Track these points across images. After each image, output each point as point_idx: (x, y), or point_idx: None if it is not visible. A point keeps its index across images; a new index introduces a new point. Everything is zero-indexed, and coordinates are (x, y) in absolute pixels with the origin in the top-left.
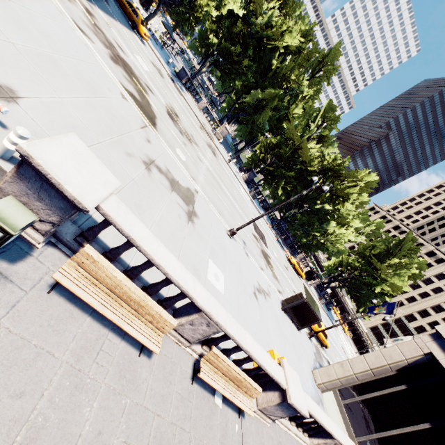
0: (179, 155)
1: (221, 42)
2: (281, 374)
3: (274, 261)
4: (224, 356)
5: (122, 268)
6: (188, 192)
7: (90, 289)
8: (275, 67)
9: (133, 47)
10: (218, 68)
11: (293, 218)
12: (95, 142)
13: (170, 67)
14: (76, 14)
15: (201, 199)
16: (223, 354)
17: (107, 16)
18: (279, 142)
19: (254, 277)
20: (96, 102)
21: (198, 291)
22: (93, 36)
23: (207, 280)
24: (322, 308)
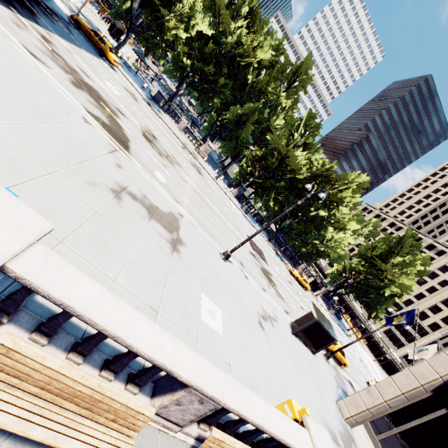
0: (159, 178)
1: (194, 63)
2: (306, 440)
3: (276, 278)
4: (229, 437)
5: (71, 339)
6: (170, 217)
7: (1, 399)
8: (251, 81)
9: (101, 73)
10: (195, 89)
11: (289, 228)
12: (42, 174)
13: (146, 91)
14: (27, 40)
15: (187, 223)
16: (228, 429)
17: (69, 44)
18: (264, 154)
19: (257, 303)
20: (48, 128)
21: (181, 358)
22: (50, 62)
23: (201, 322)
24: (332, 319)
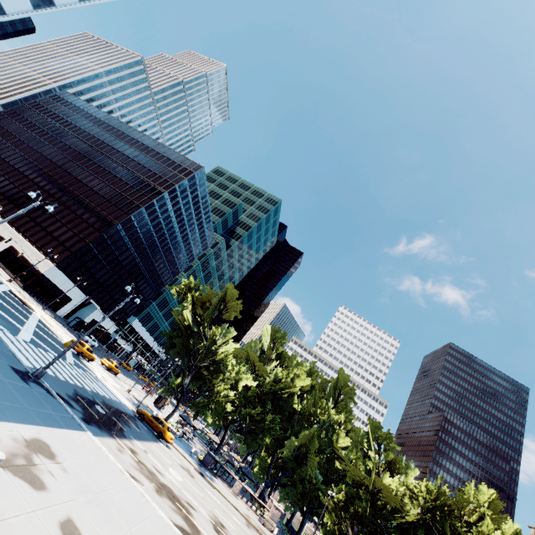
0: None
1: (240, 410)
2: None
3: None
4: None
5: None
6: None
7: None
8: (298, 409)
9: (164, 460)
10: (240, 432)
11: None
12: None
13: (193, 456)
14: (127, 463)
15: None
16: None
17: (142, 442)
18: (348, 495)
19: None
20: None
21: None
22: (141, 476)
23: None
24: None
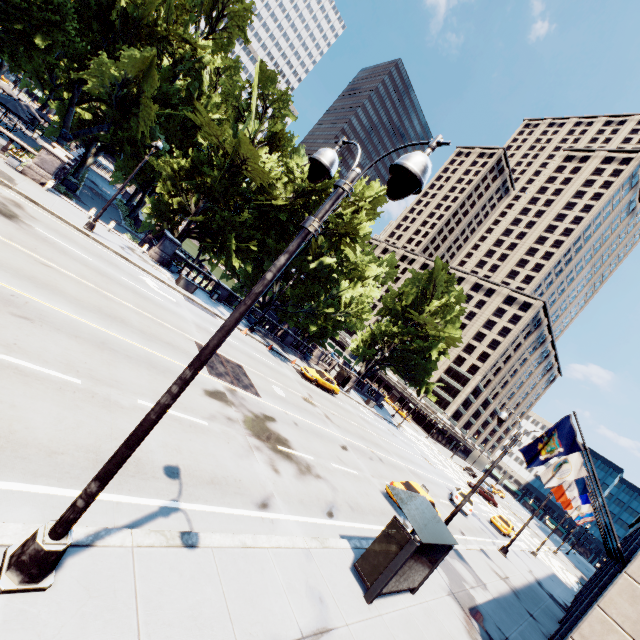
0: None
1: None
2: None
3: (284, 417)
4: None
5: None
6: None
7: None
8: (121, 1)
9: None
10: None
11: (282, 298)
12: None
13: None
14: None
15: None
16: None
17: None
18: (196, 162)
19: None
20: None
21: None
22: None
23: None
24: (376, 415)
